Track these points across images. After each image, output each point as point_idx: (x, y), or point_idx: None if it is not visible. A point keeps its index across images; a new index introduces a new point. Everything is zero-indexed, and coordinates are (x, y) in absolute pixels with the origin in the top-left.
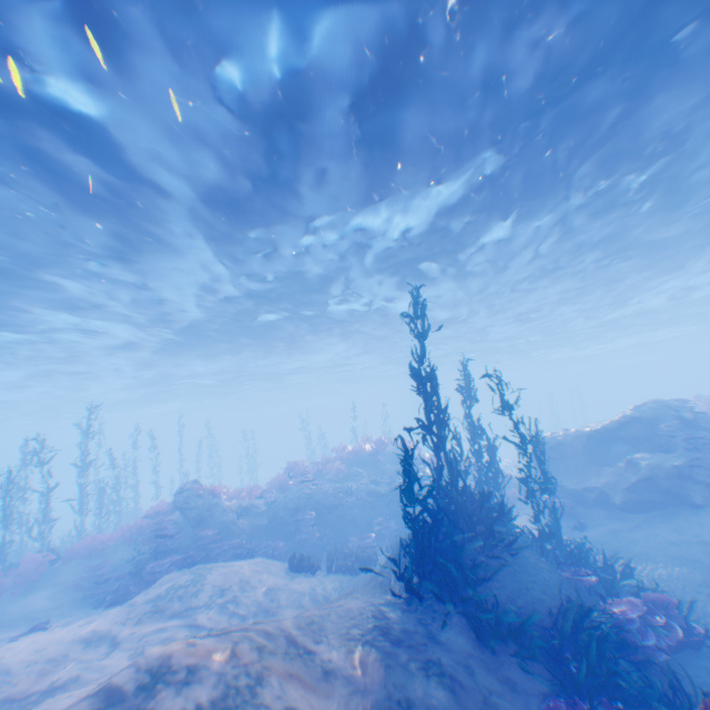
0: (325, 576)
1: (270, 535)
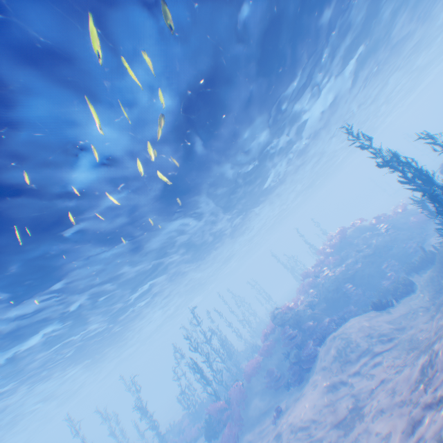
0: (397, 302)
1: (333, 310)
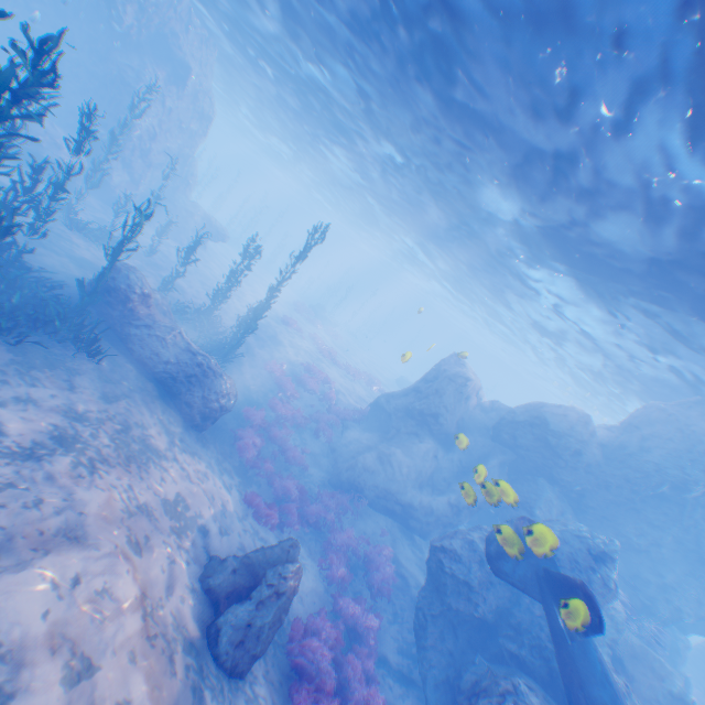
0: None
1: None
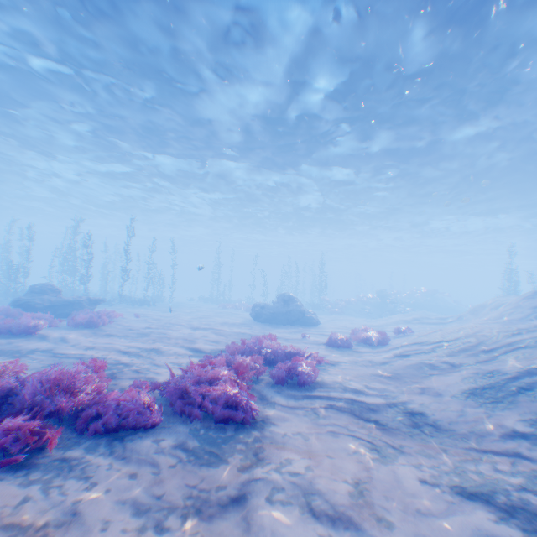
0: None
1: None
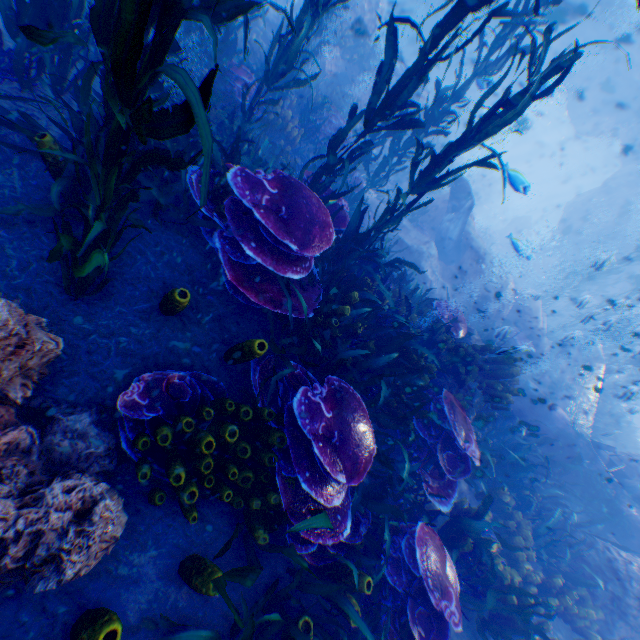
0: None
1: None
